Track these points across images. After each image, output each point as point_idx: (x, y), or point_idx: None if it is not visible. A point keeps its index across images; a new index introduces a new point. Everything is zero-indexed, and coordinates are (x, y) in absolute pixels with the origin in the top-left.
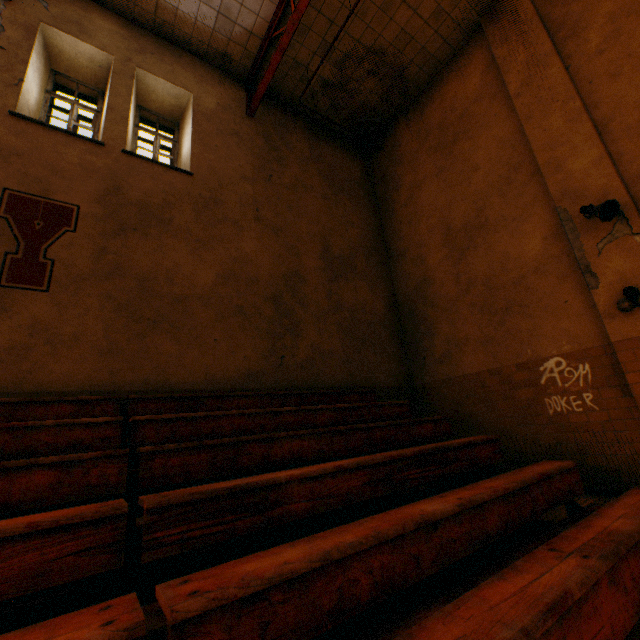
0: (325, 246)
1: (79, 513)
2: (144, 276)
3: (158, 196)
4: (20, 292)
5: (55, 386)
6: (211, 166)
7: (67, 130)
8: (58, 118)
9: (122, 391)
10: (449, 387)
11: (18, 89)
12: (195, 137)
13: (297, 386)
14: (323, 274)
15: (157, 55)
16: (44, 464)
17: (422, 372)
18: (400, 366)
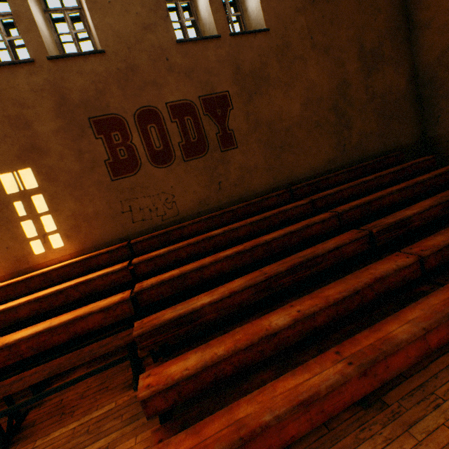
0: (360, 47)
1: (357, 236)
2: (268, 122)
3: (257, 61)
4: (229, 152)
5: (257, 190)
6: (275, 14)
7: (202, 37)
8: (176, 22)
9: (280, 186)
10: None
11: (169, 19)
12: None
13: (354, 160)
14: (360, 74)
15: None
16: (316, 223)
17: (435, 128)
18: (416, 127)
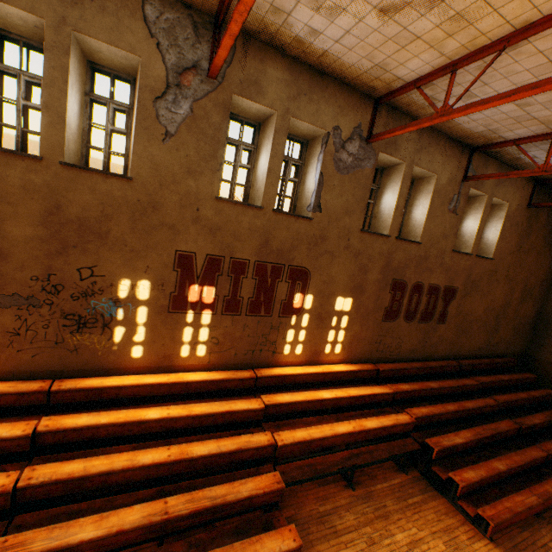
0: (525, 284)
1: (515, 426)
2: (465, 313)
3: (478, 275)
4: (439, 324)
5: (439, 353)
6: (500, 251)
7: (464, 252)
8: None
9: (450, 355)
10: (548, 365)
11: (456, 235)
12: (500, 234)
13: (489, 353)
14: (517, 301)
15: (503, 182)
16: (489, 405)
17: (535, 350)
18: (525, 343)
